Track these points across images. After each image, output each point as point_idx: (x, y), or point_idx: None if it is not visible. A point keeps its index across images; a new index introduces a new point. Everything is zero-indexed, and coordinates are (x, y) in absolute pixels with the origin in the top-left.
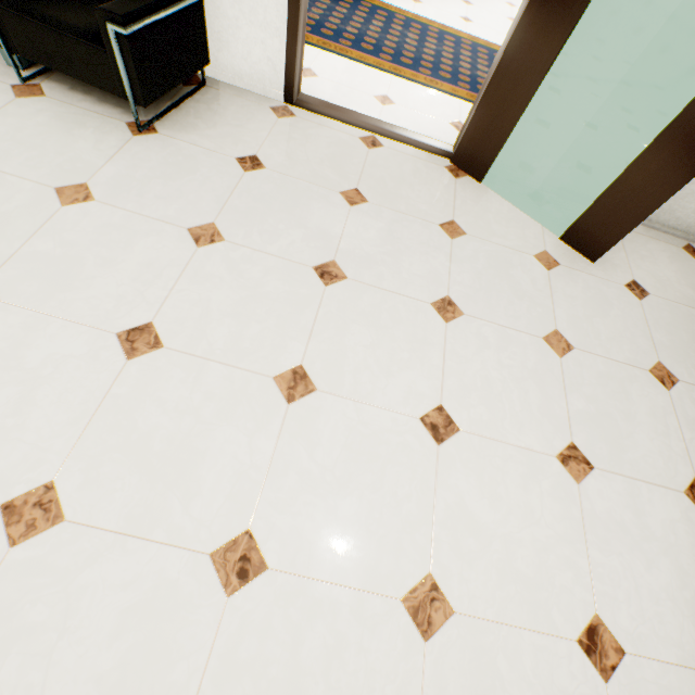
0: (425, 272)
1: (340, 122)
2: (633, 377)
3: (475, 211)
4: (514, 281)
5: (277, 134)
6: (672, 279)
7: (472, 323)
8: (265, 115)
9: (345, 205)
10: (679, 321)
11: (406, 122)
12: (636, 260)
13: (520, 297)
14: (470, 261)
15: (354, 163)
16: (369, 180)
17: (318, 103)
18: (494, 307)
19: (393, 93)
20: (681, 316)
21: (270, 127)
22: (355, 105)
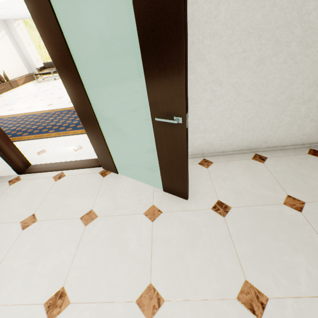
0: (53, 268)
1: (46, 172)
2: (221, 315)
3: (109, 195)
4: (123, 245)
5: (3, 196)
6: (247, 186)
7: (74, 311)
8: (3, 187)
9: (19, 231)
10: (258, 223)
11: (85, 155)
12: (220, 182)
13: (125, 258)
14: (93, 240)
15: (41, 195)
16: (46, 203)
17: (38, 166)
18: (100, 282)
19: (84, 143)
20: (259, 217)
21: (1, 193)
22: (60, 158)
